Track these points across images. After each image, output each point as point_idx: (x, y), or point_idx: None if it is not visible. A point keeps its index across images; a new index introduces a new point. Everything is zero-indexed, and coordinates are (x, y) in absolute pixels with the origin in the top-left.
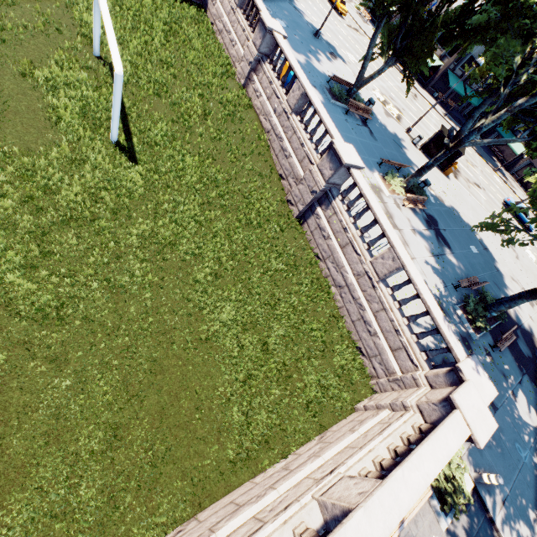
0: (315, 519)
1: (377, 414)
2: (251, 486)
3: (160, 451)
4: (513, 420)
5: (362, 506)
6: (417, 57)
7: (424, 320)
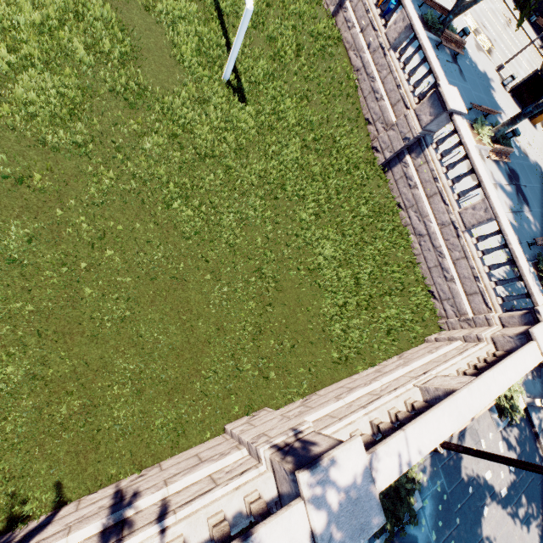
0: (418, 398)
1: (451, 344)
2: (352, 380)
3: (287, 347)
4: None
5: (466, 387)
6: None
7: (498, 272)
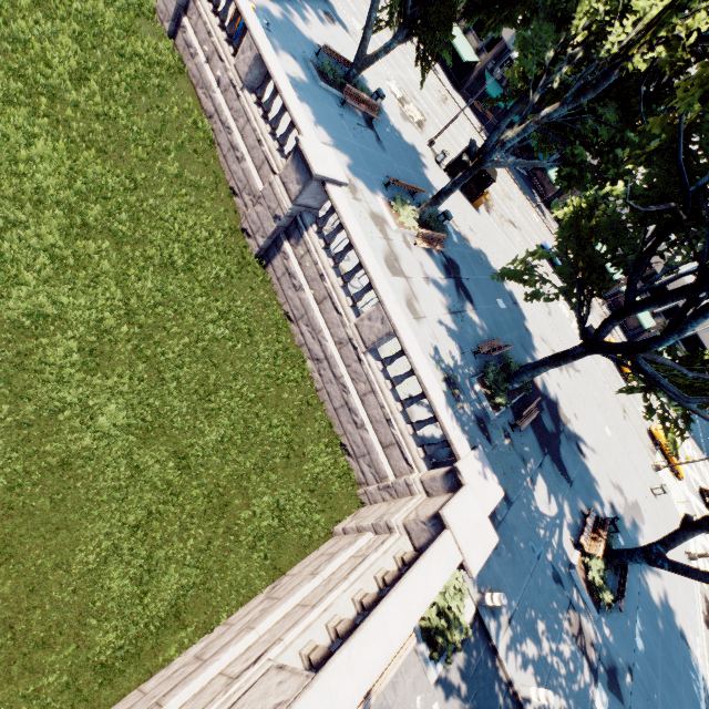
0: None
1: (355, 542)
2: (134, 700)
3: None
4: (529, 514)
5: None
6: (432, 32)
7: None
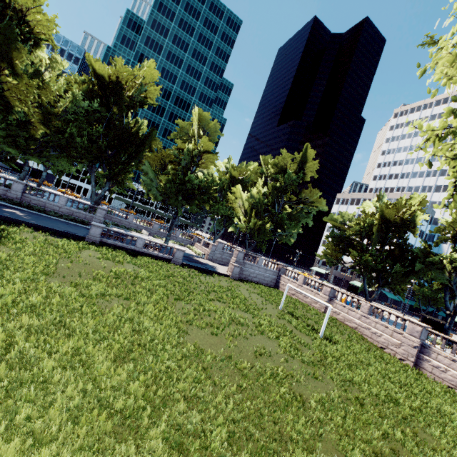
0: None
1: None
2: None
3: None
4: None
5: None
6: (395, 284)
7: None
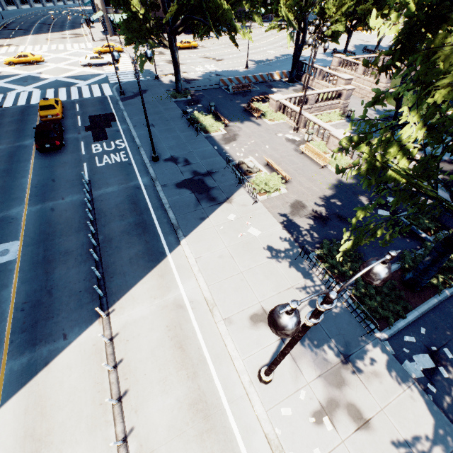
0: None
1: None
2: None
3: None
4: None
5: None
6: None
7: None
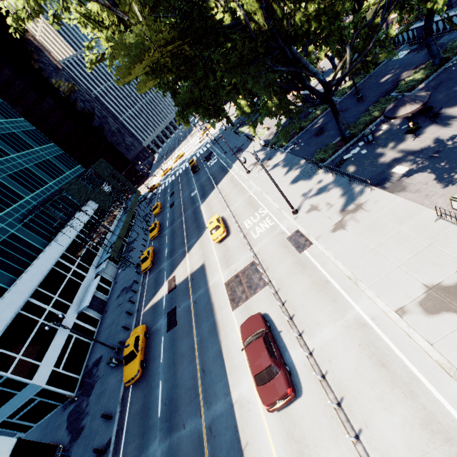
0: None
1: None
2: None
3: None
4: None
5: None
6: None
7: None
